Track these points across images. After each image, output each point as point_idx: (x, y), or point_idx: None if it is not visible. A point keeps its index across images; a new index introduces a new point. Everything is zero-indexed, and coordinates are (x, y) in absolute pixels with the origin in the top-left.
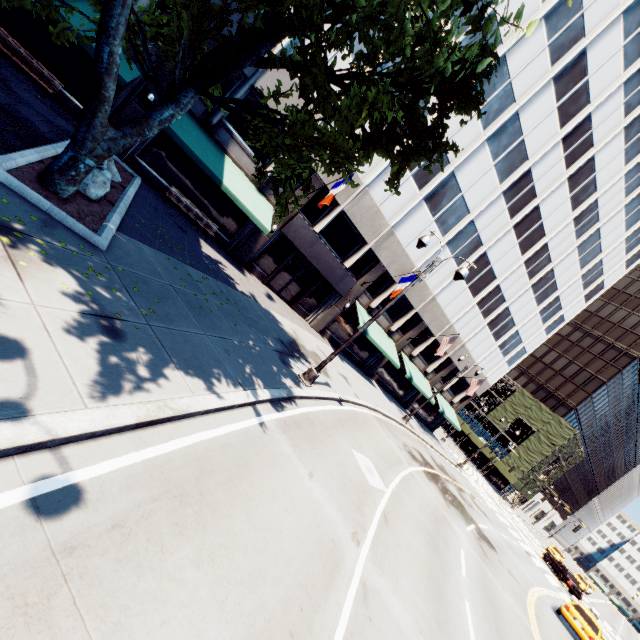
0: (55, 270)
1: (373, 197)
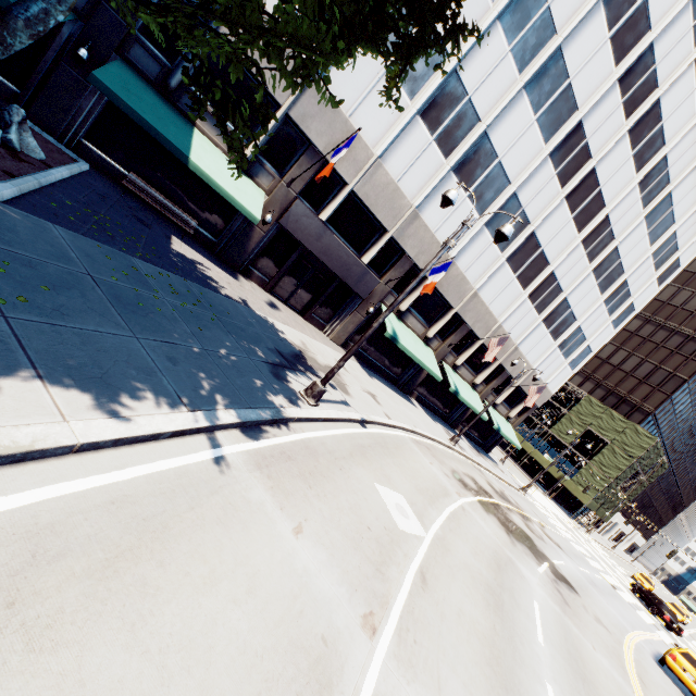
0: None
1: (388, 171)
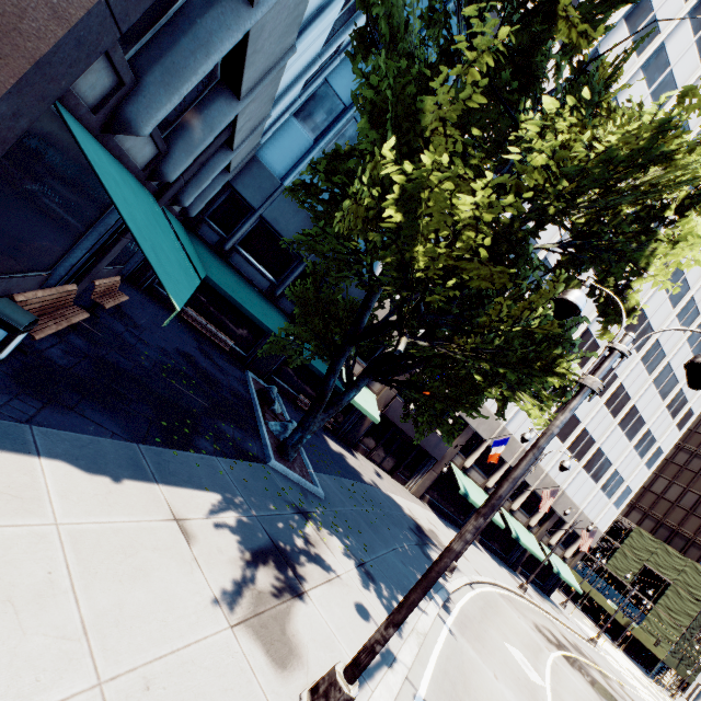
0: (330, 536)
1: None
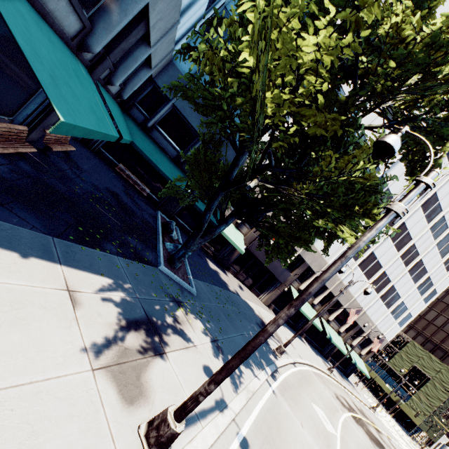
0: (195, 319)
1: None
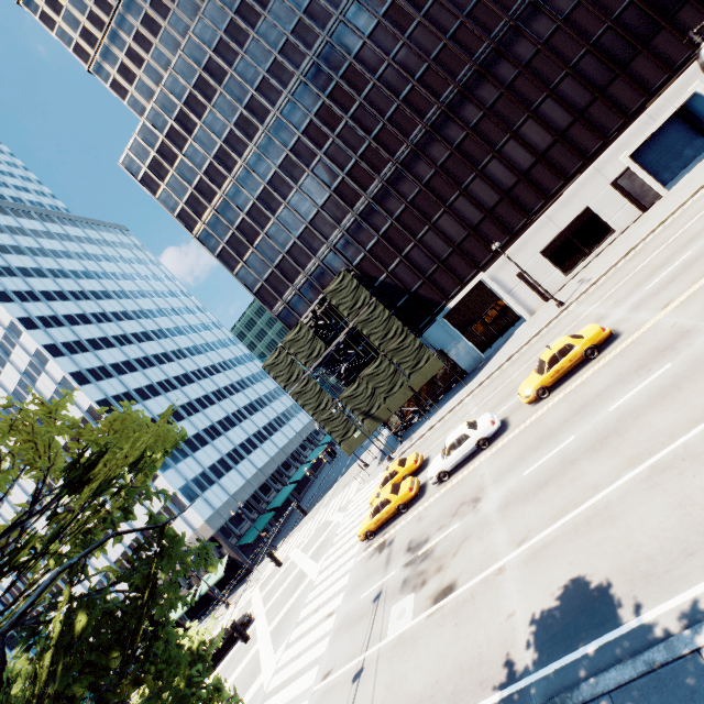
0: None
1: None
